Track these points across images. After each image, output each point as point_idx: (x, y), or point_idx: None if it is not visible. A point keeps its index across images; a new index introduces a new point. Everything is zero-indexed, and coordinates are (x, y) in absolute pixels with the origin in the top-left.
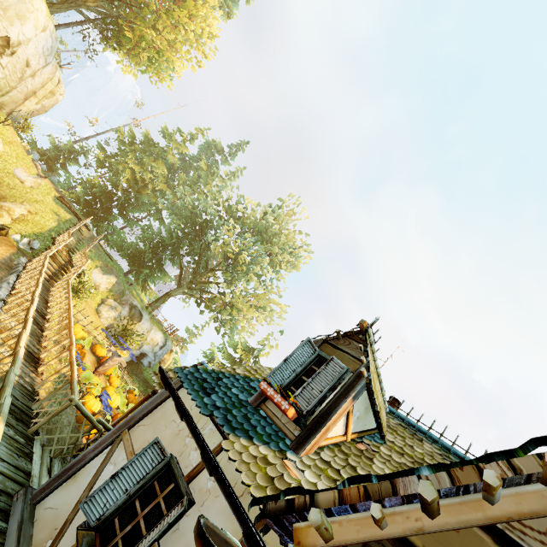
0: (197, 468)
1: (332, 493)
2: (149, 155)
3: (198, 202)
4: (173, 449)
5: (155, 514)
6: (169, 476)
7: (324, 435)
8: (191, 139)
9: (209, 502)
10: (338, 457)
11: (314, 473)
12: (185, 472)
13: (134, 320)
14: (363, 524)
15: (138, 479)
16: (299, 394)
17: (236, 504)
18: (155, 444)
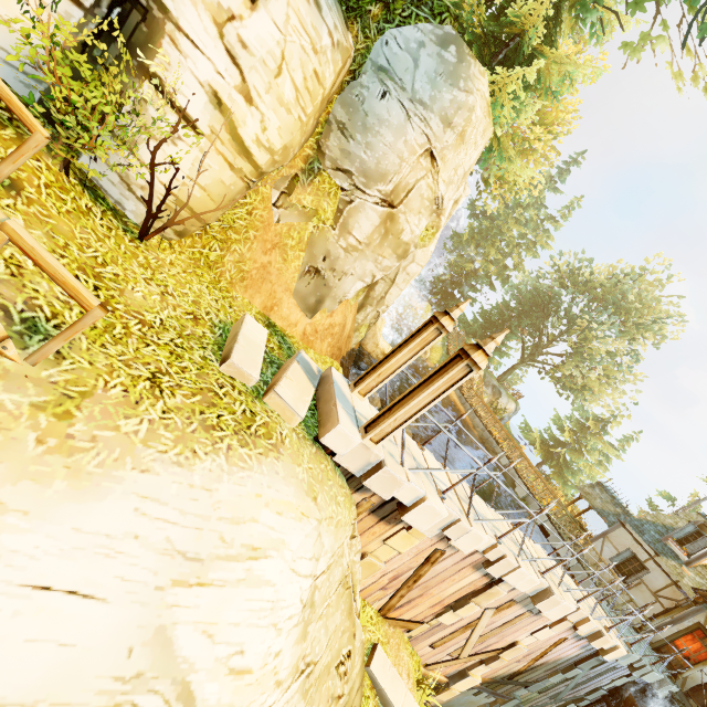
0: (647, 560)
1: (704, 589)
2: (486, 241)
3: (537, 276)
4: (633, 550)
5: (636, 569)
6: (636, 559)
7: (698, 563)
8: (527, 208)
9: (655, 571)
10: (704, 570)
11: (694, 574)
12: (641, 559)
13: (495, 396)
14: None
15: (625, 557)
16: (687, 546)
17: (670, 577)
18: (629, 549)
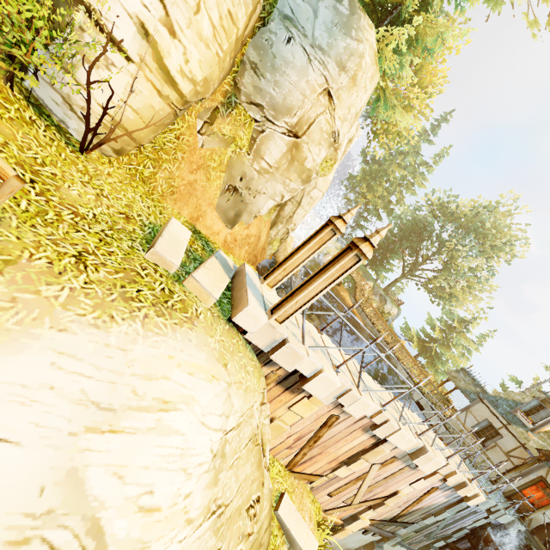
0: (500, 428)
1: (546, 450)
2: (375, 181)
3: (414, 208)
4: (489, 420)
5: (492, 434)
6: (492, 427)
7: (541, 429)
8: (406, 155)
9: (506, 436)
10: (545, 435)
11: (537, 438)
12: (496, 427)
13: (382, 303)
14: (549, 453)
15: (483, 426)
16: (532, 416)
17: (519, 441)
18: (486, 419)
